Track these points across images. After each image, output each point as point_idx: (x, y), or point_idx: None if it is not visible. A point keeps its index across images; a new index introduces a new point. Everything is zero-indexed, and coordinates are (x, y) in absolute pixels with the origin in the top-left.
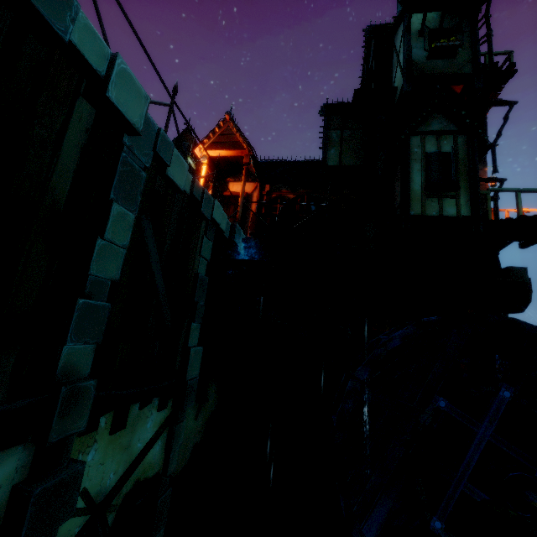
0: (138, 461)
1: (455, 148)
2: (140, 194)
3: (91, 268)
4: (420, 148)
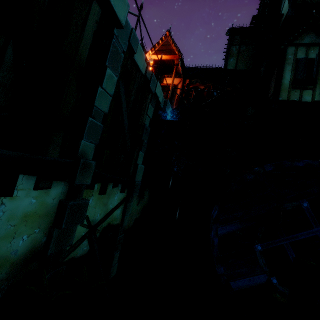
0: (110, 213)
1: (318, 55)
2: (120, 66)
3: (95, 102)
4: (293, 55)
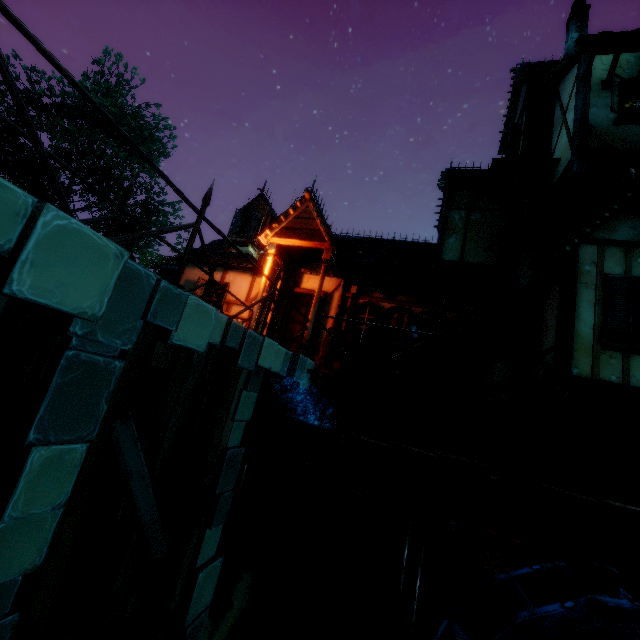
0: None
1: None
2: (107, 399)
3: None
4: (596, 266)
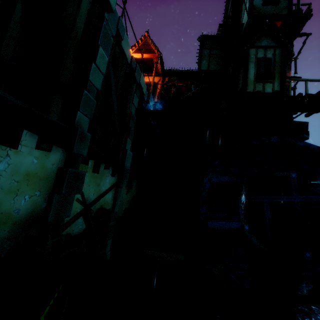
0: (103, 195)
1: (274, 55)
2: (110, 49)
3: (90, 76)
4: (255, 55)
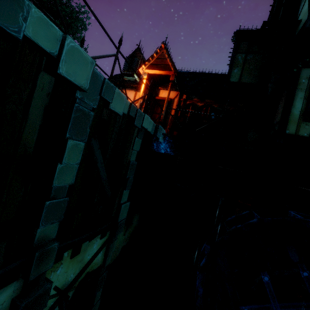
0: (87, 266)
1: None
2: (89, 127)
3: (53, 183)
4: (308, 80)
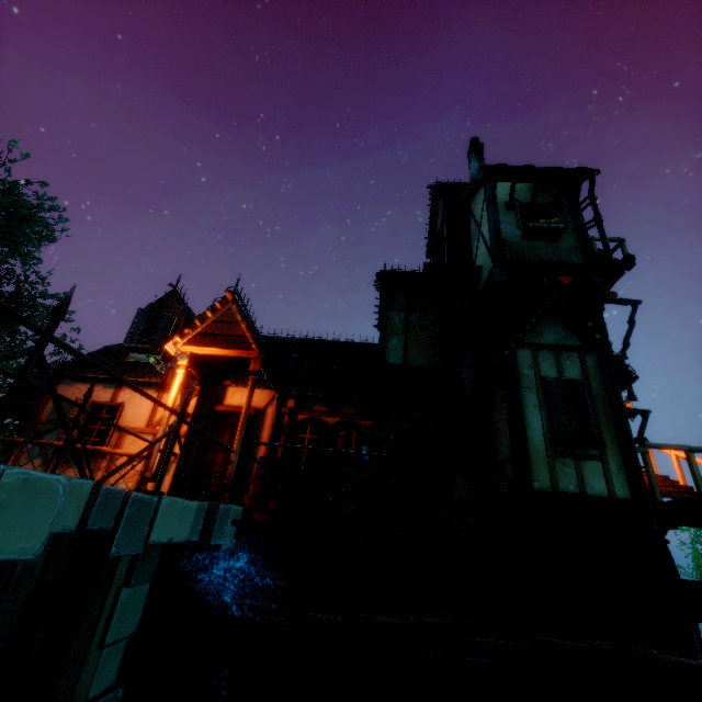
0: None
1: (584, 373)
2: None
3: None
4: (533, 370)
